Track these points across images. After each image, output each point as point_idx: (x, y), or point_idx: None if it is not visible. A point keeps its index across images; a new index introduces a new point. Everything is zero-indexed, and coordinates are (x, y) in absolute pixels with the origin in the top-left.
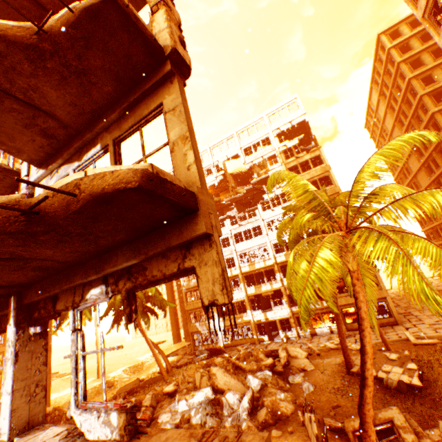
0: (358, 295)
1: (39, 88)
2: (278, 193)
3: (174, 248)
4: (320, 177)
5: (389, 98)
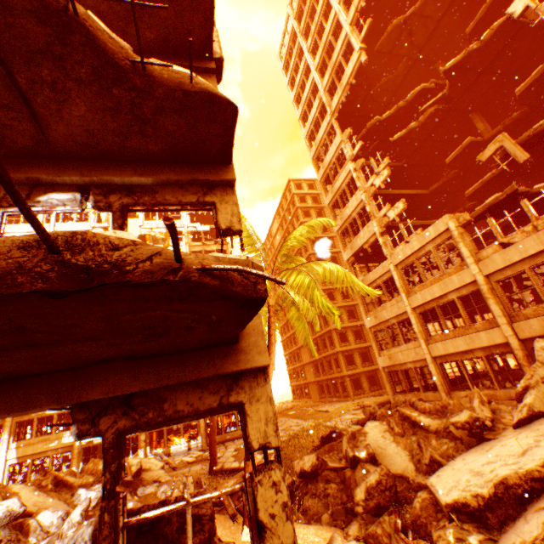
0: (273, 324)
1: None
2: None
3: (195, 185)
4: None
5: (286, 231)
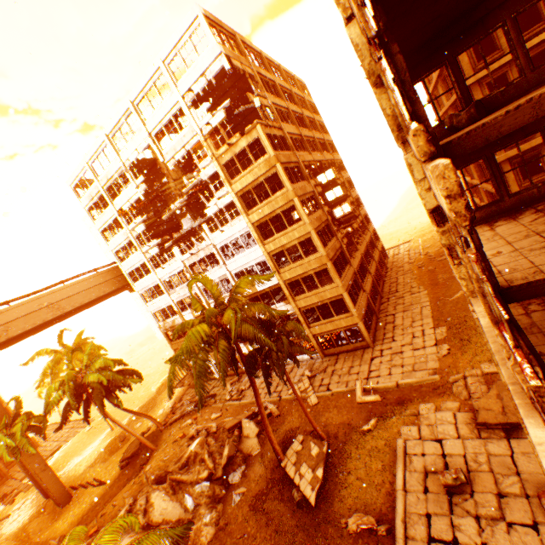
0: None
1: None
2: (221, 205)
3: None
4: (267, 177)
5: None
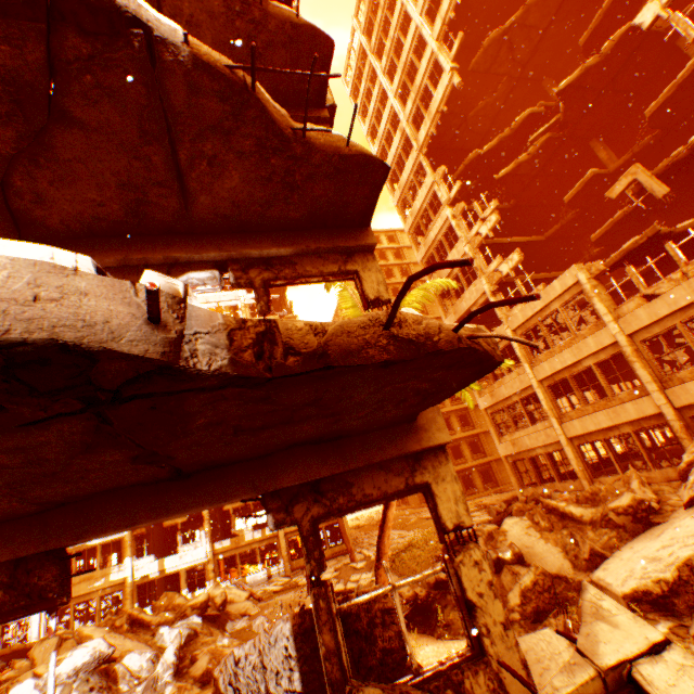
0: None
1: (200, 26)
2: None
3: (334, 253)
4: None
5: None
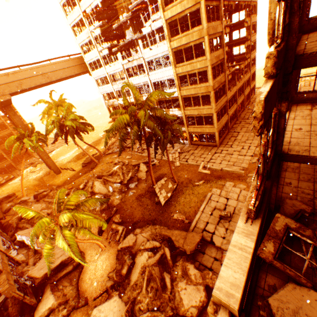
0: None
1: None
2: (154, 28)
3: None
4: (191, 12)
5: None
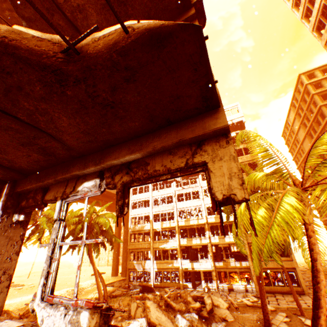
0: (314, 246)
1: (85, 9)
2: None
3: (182, 145)
4: (249, 162)
5: (303, 117)
